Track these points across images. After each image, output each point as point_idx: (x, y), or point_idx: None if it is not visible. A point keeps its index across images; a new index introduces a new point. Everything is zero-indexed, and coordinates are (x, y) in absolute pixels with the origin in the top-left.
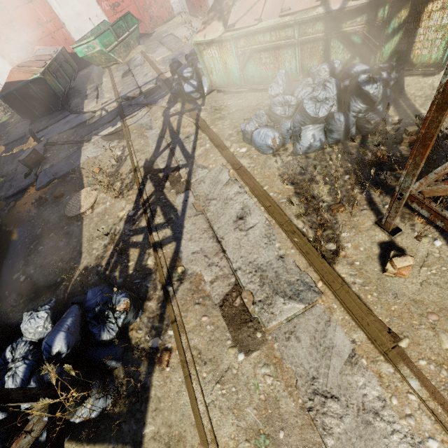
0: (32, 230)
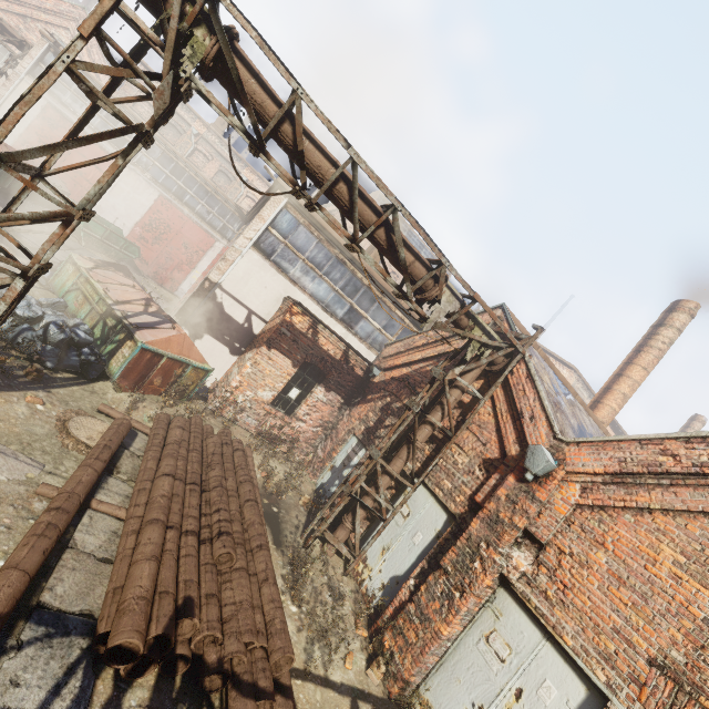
0: None
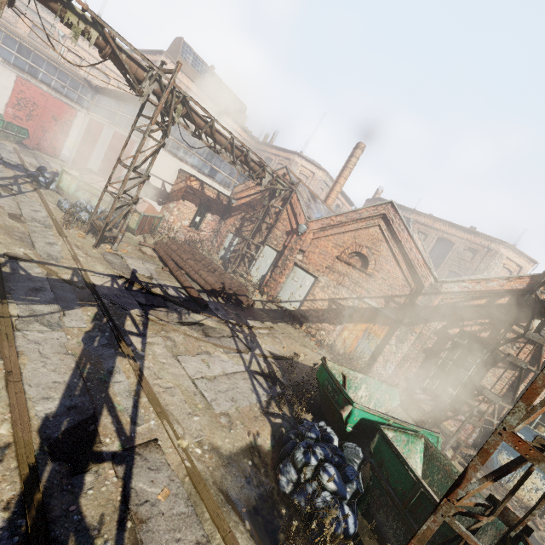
0: None
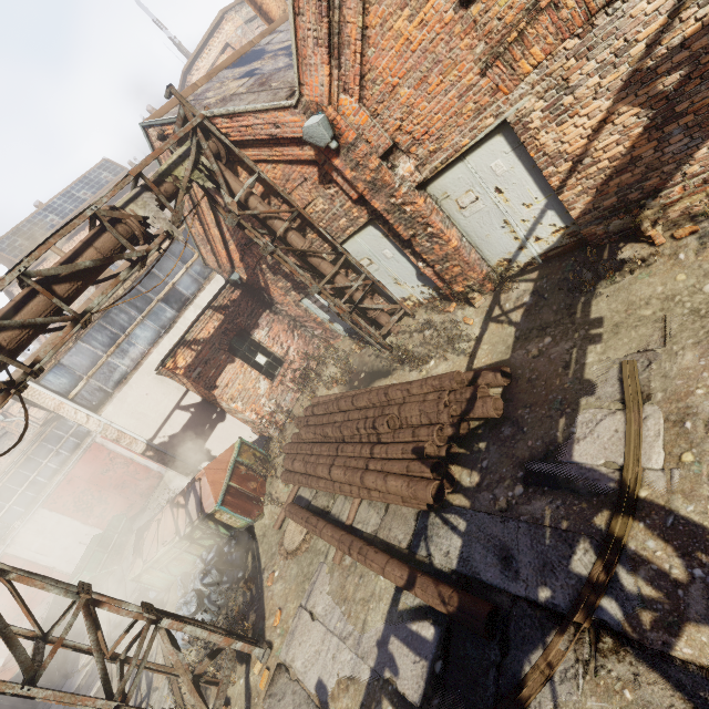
0: None
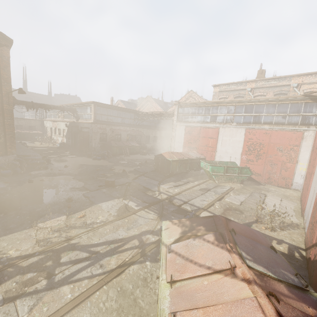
0: (43, 206)
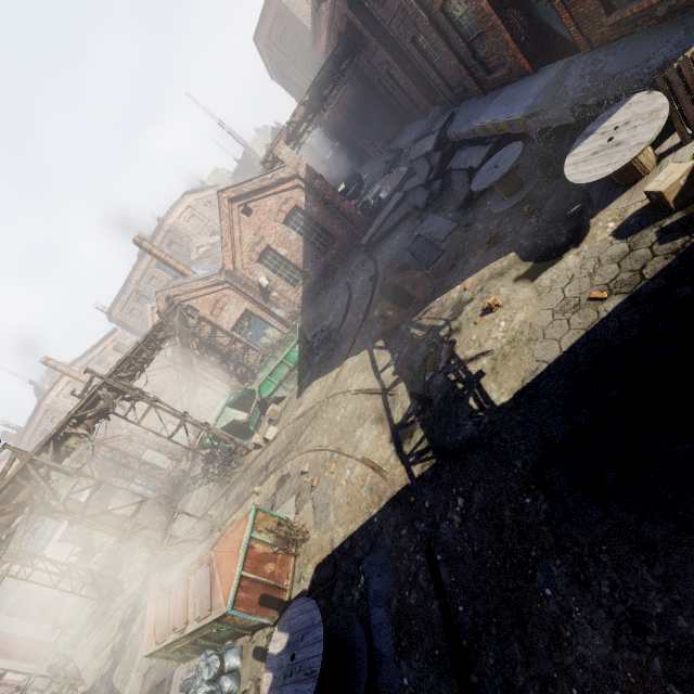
0: None
